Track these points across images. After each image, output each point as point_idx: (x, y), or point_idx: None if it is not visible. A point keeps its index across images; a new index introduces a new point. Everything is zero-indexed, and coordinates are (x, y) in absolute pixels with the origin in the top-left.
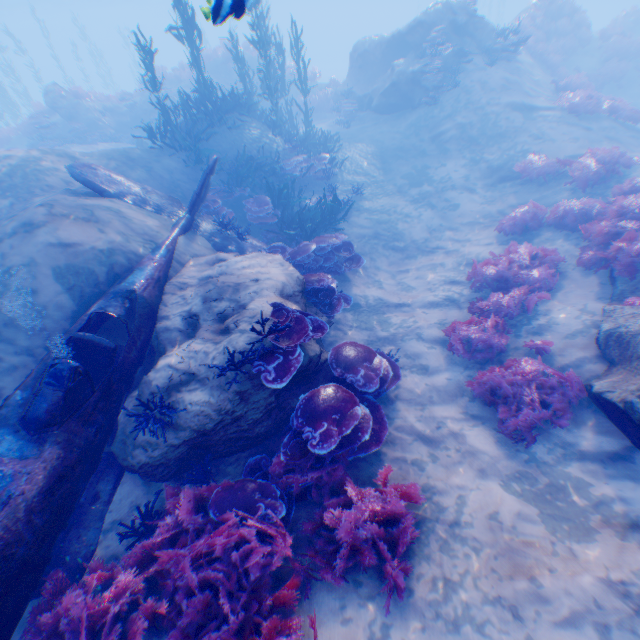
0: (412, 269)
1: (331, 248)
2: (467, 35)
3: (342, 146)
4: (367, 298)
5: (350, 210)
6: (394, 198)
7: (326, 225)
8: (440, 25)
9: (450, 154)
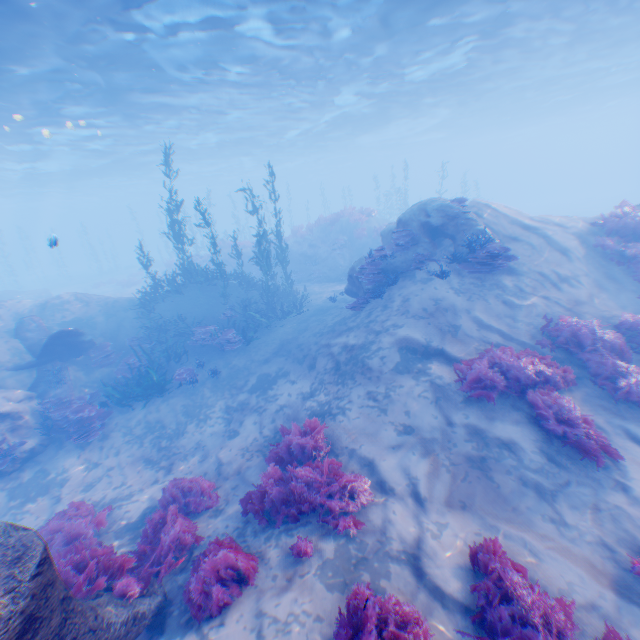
0: (126, 473)
1: (79, 417)
2: (448, 236)
3: (291, 321)
4: (64, 473)
5: (190, 388)
6: (226, 394)
7: (140, 394)
8: (412, 225)
9: (311, 371)
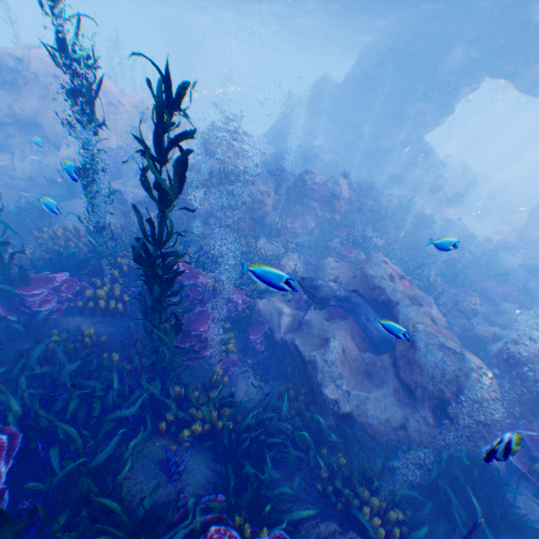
0: None
1: None
2: None
3: None
4: None
5: None
6: None
7: None
8: None
9: None
